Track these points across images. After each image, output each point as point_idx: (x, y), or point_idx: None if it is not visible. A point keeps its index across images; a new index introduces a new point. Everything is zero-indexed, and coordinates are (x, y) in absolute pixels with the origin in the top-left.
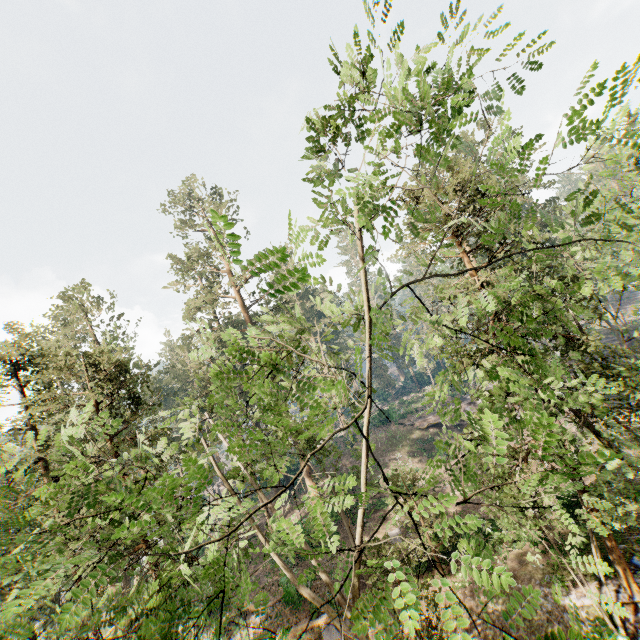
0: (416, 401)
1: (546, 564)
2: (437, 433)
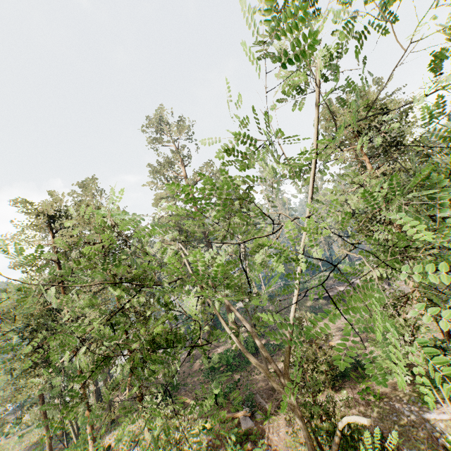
0: (310, 282)
1: (411, 390)
2: (325, 303)
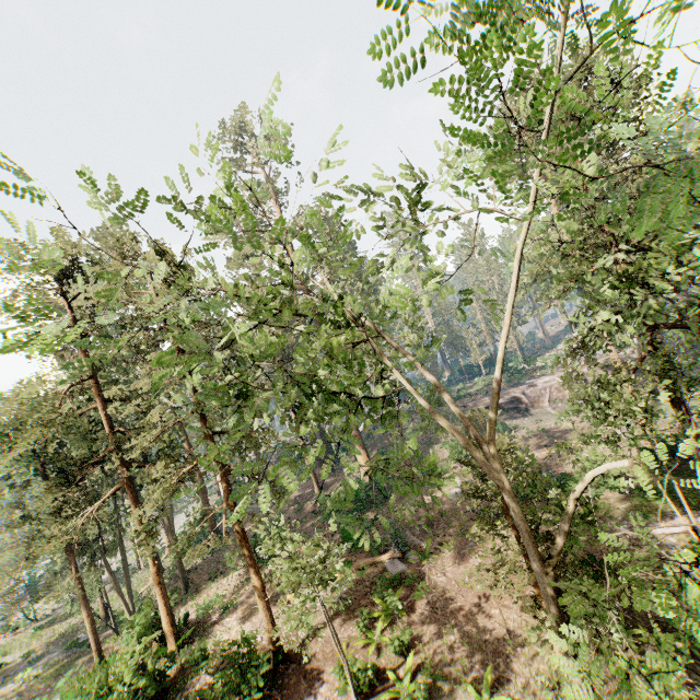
0: (467, 389)
1: (628, 504)
2: None
